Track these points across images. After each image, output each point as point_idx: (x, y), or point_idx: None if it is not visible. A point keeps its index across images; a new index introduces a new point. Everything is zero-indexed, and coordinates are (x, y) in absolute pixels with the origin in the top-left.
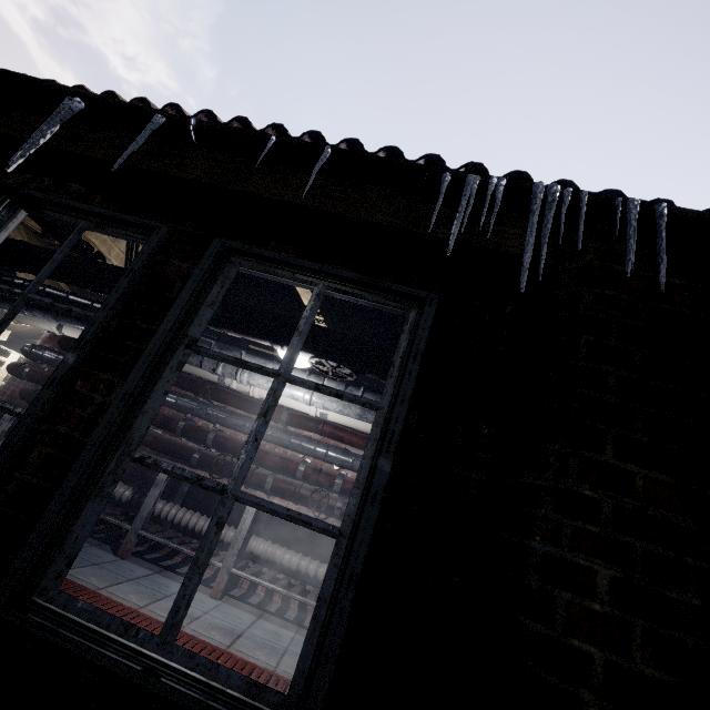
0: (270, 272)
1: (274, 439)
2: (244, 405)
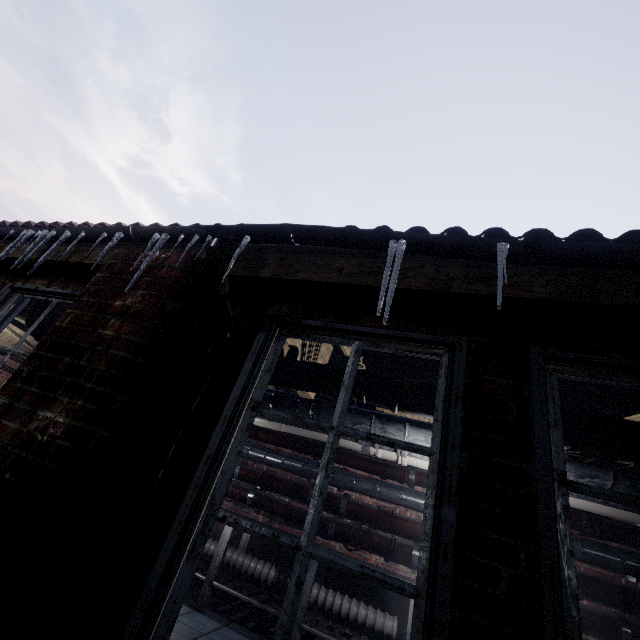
0: (599, 377)
1: (408, 504)
2: (368, 466)
